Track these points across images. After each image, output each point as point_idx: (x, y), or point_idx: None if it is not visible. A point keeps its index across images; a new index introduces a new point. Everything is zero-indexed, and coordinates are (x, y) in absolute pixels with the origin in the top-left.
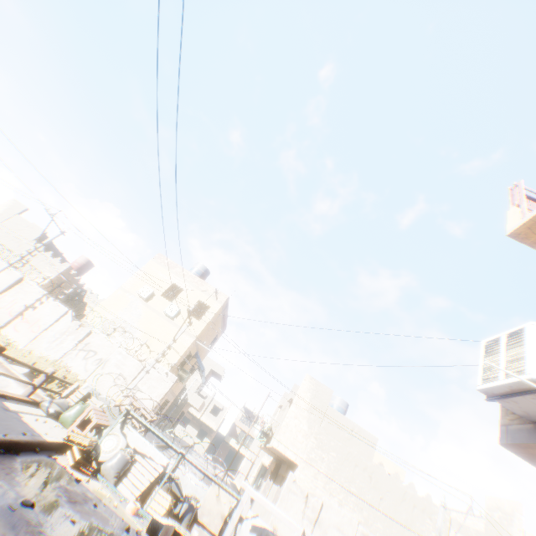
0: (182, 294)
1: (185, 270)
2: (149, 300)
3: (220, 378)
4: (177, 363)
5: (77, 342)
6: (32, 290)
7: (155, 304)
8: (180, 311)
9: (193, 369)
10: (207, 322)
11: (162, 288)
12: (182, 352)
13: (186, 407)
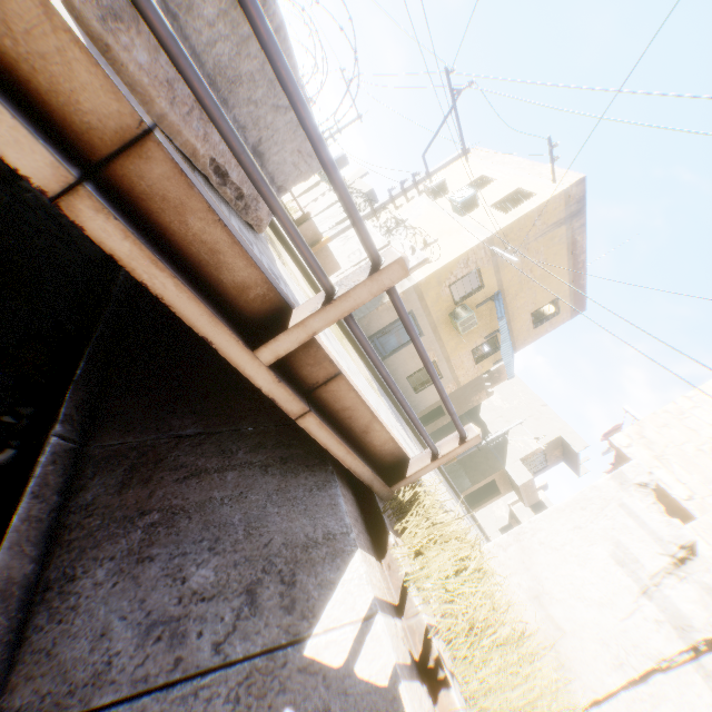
0: (490, 185)
1: (508, 158)
2: (437, 197)
3: (576, 465)
4: (446, 269)
5: (334, 225)
6: (322, 189)
7: (444, 202)
8: (476, 202)
9: (496, 350)
10: (520, 214)
11: (461, 184)
12: (458, 253)
13: (501, 480)
